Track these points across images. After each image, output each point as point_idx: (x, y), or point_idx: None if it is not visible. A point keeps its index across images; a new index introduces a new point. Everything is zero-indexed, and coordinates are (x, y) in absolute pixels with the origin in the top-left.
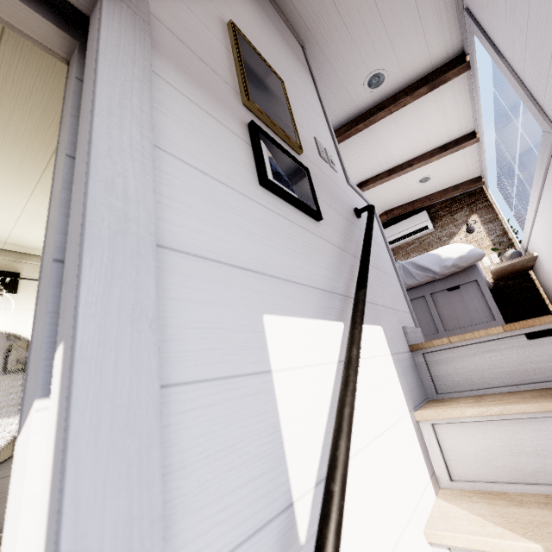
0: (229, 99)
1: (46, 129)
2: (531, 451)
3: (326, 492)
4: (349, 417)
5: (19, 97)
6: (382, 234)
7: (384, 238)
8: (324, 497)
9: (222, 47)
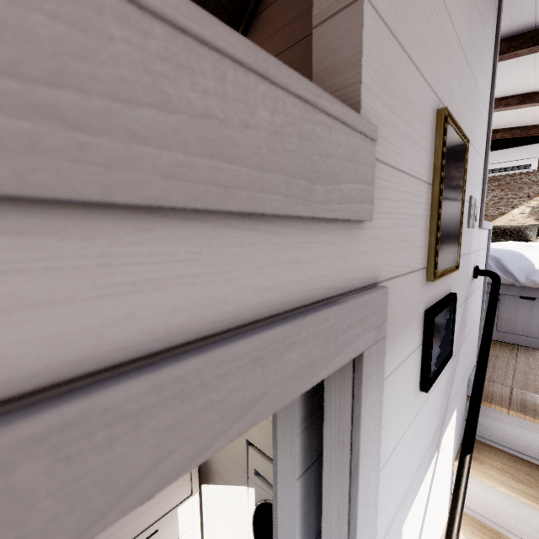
0: (418, 297)
1: None
2: (534, 527)
3: None
4: None
5: None
6: (486, 263)
7: (486, 268)
8: None
9: (425, 193)
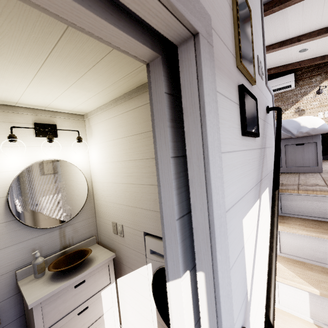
0: (232, 69)
1: (89, 59)
2: (323, 251)
3: (268, 297)
4: (275, 267)
5: (78, 43)
6: (273, 115)
7: (273, 118)
8: (268, 299)
9: (229, 9)
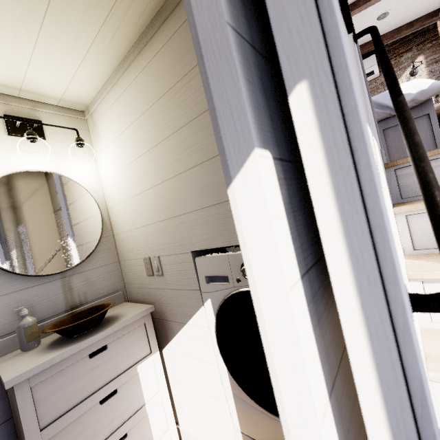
0: None
1: None
2: None
3: (438, 220)
4: (436, 178)
5: None
6: (362, 67)
7: (363, 71)
8: (438, 223)
9: None
